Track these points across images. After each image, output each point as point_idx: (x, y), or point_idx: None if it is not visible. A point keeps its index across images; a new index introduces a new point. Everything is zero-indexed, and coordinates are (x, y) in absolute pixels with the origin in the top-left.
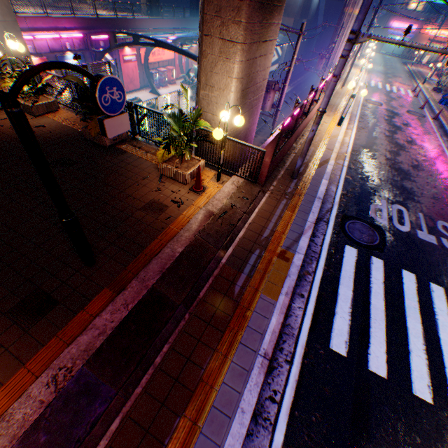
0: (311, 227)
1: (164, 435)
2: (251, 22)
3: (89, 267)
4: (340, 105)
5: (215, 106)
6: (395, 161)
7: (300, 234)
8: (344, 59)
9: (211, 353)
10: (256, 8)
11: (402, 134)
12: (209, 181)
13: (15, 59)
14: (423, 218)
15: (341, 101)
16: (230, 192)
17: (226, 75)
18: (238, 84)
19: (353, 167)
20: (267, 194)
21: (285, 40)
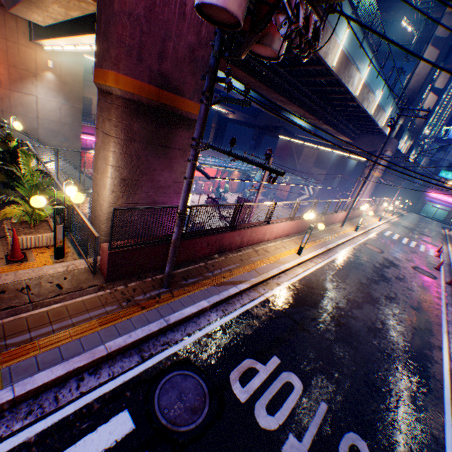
0: (95, 355)
1: None
2: (124, 122)
3: None
4: (323, 238)
5: (100, 187)
6: (347, 312)
7: (63, 360)
8: (191, 163)
9: None
10: (130, 113)
11: (386, 286)
12: (48, 255)
13: (12, 133)
14: (325, 414)
15: (329, 235)
16: (49, 272)
17: (105, 161)
18: (114, 170)
19: (274, 301)
20: (102, 292)
21: (317, 184)
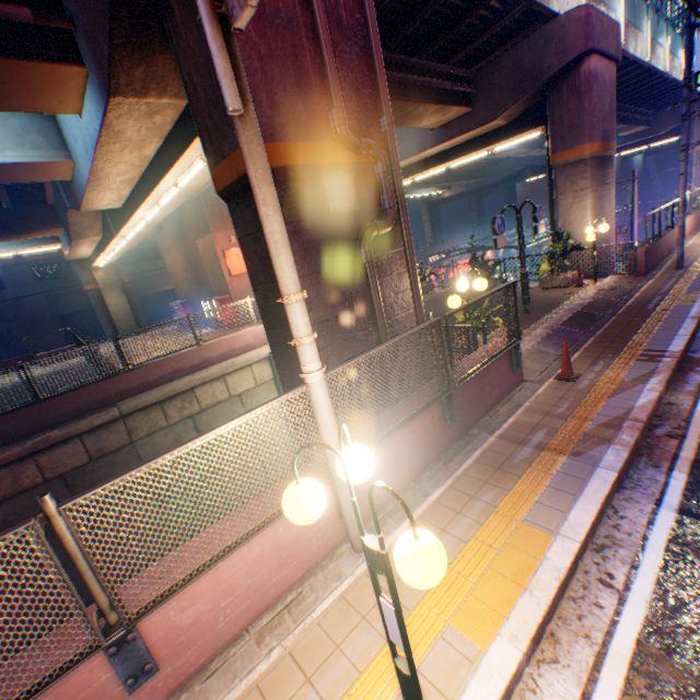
0: None
1: (627, 337)
2: (593, 175)
3: (526, 314)
4: None
5: (574, 235)
6: None
7: None
8: (683, 162)
9: (643, 322)
10: (595, 167)
11: None
12: (586, 283)
13: None
14: None
15: None
16: (611, 281)
17: (580, 210)
18: (592, 212)
19: None
20: (650, 280)
21: None
